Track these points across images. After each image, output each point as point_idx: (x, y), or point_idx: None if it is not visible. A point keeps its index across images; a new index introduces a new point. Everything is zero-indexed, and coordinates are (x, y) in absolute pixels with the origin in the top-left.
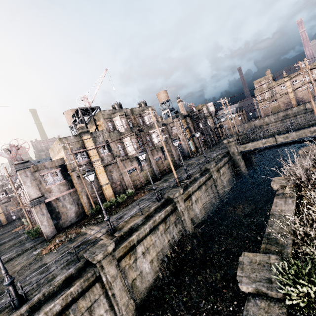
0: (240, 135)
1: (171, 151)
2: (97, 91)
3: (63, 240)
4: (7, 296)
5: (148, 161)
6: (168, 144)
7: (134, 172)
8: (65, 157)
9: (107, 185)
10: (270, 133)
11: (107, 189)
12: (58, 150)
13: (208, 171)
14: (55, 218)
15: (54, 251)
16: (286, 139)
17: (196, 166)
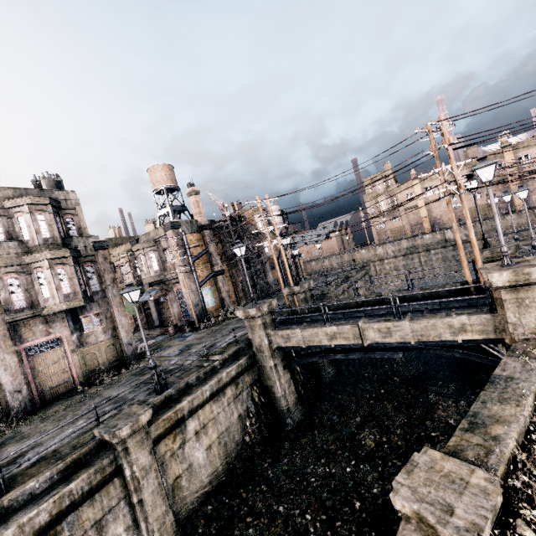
0: (297, 291)
1: (113, 320)
2: None
3: None
4: None
5: None
6: (106, 299)
7: None
8: None
9: None
10: (361, 297)
11: None
12: None
13: (112, 445)
14: None
15: None
16: (387, 337)
17: (139, 387)
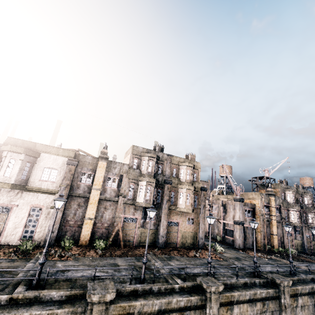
0: None
1: None
2: (276, 168)
3: (262, 255)
4: (269, 267)
5: (301, 234)
6: None
7: (290, 236)
8: (259, 205)
9: (275, 236)
10: None
11: (275, 239)
12: (251, 198)
13: None
14: (243, 238)
15: (264, 259)
16: None
17: None
